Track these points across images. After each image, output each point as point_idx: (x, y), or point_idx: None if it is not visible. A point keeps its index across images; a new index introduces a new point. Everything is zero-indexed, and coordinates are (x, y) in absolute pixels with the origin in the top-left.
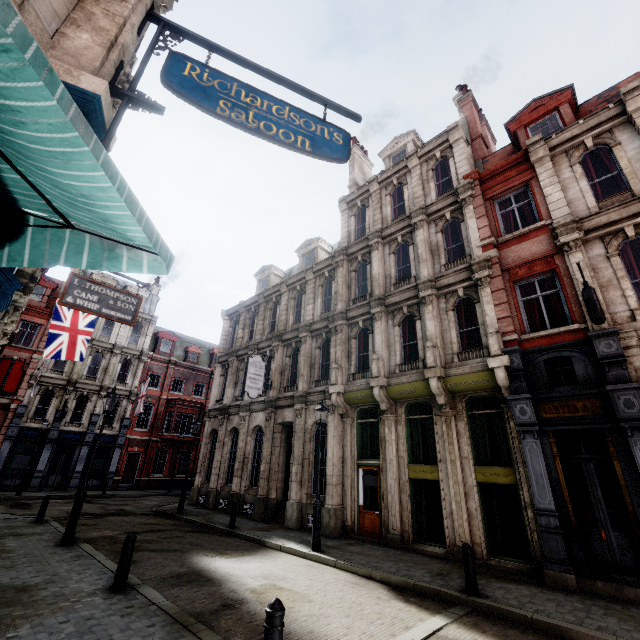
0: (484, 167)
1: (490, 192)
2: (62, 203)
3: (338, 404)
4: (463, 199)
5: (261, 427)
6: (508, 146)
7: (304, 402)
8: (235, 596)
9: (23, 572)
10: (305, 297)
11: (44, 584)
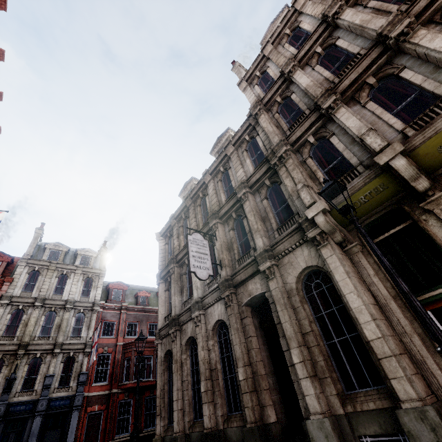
0: None
1: None
2: None
3: (330, 226)
4: None
5: (222, 322)
6: None
7: (272, 257)
8: None
9: None
10: (231, 171)
11: None
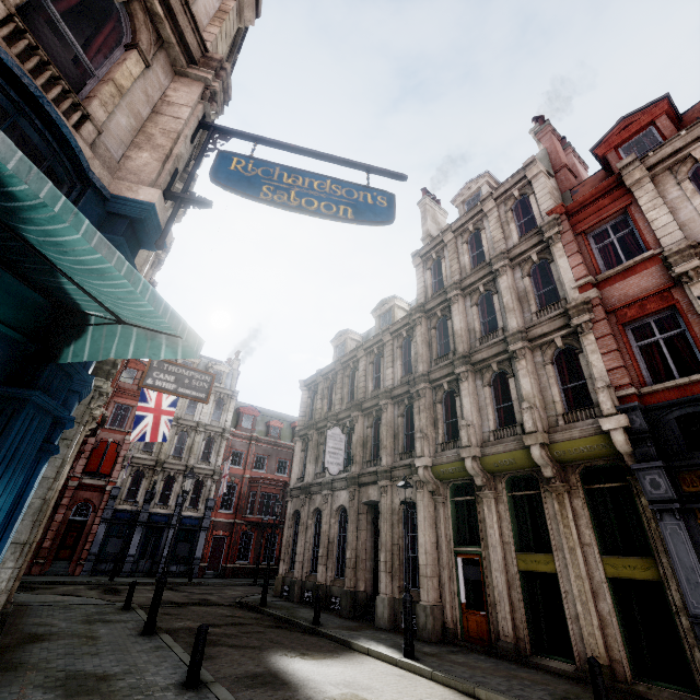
0: (573, 198)
1: (581, 225)
2: (110, 304)
3: (426, 479)
4: (549, 237)
5: (345, 507)
6: (599, 172)
7: (389, 478)
8: None
9: (105, 660)
10: (383, 361)
11: (122, 674)
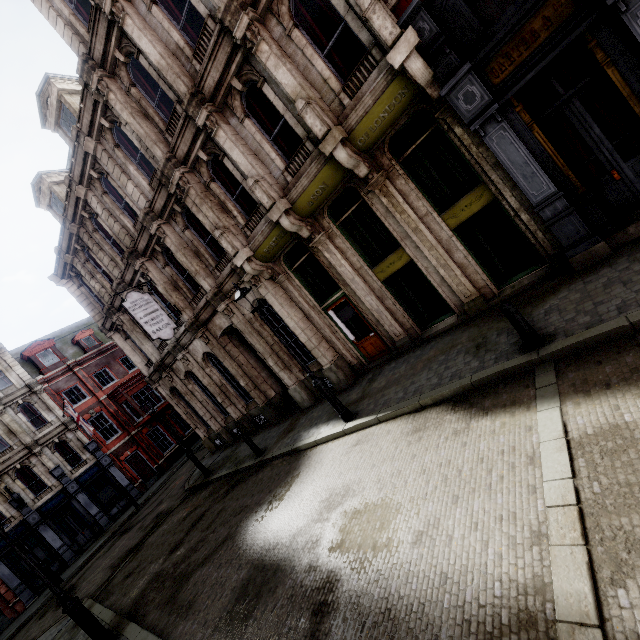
0: None
1: None
2: None
3: (258, 271)
4: None
5: (209, 352)
6: None
7: (224, 298)
8: (318, 578)
9: None
10: (113, 180)
11: None
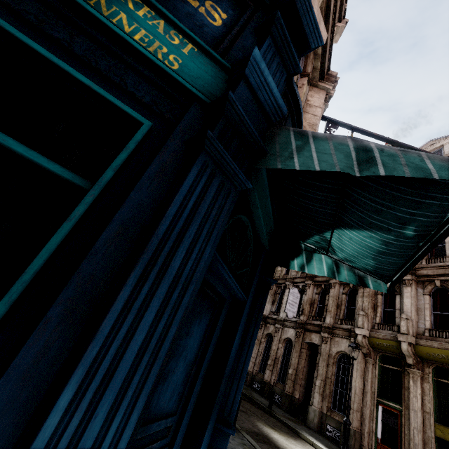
0: None
1: None
2: (340, 251)
3: (363, 344)
4: None
5: (290, 340)
6: None
7: (330, 333)
8: None
9: None
10: None
11: None
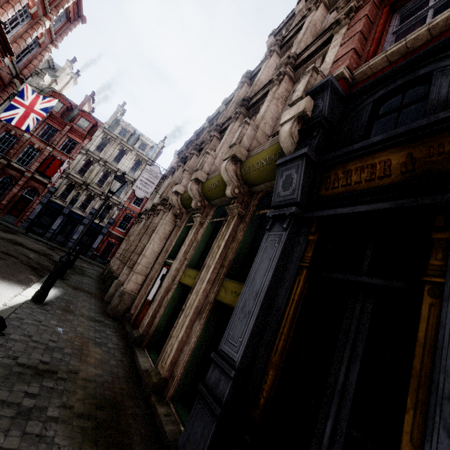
0: None
1: None
2: None
3: (172, 203)
4: None
5: None
6: None
7: (164, 205)
8: None
9: None
10: None
11: None
